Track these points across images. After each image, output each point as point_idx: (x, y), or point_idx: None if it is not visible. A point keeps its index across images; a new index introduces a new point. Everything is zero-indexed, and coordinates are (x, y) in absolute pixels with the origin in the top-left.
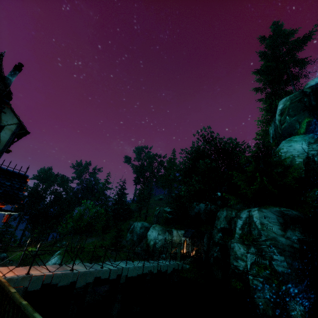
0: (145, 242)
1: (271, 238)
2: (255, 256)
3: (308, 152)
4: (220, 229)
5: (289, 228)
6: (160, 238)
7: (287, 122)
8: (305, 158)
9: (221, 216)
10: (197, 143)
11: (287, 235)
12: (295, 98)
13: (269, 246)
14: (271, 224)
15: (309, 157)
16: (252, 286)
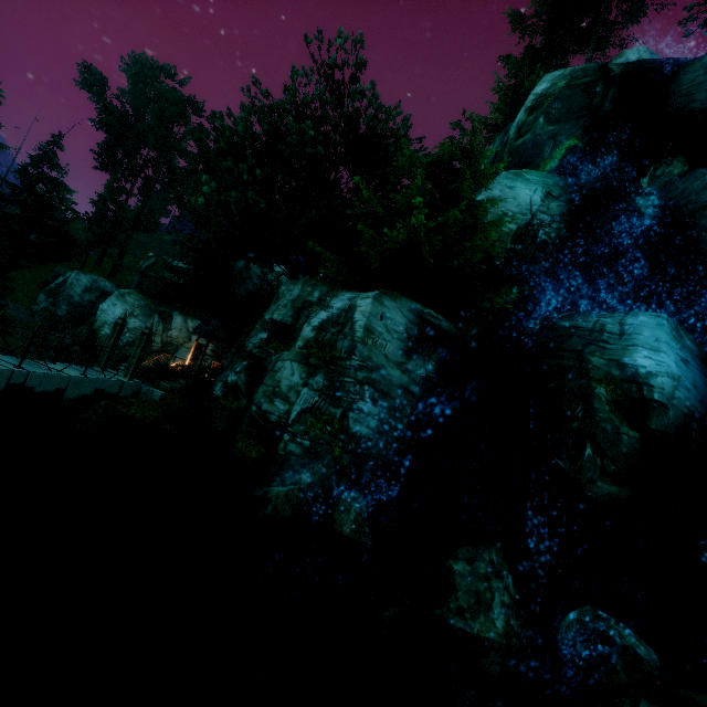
0: (88, 326)
1: (372, 365)
2: (319, 396)
3: (536, 213)
4: (269, 324)
5: (420, 352)
6: (133, 325)
7: (534, 132)
8: (523, 225)
9: (287, 295)
10: (303, 75)
11: (410, 365)
12: (583, 77)
13: (359, 379)
14: (388, 336)
15: (532, 225)
16: (282, 456)
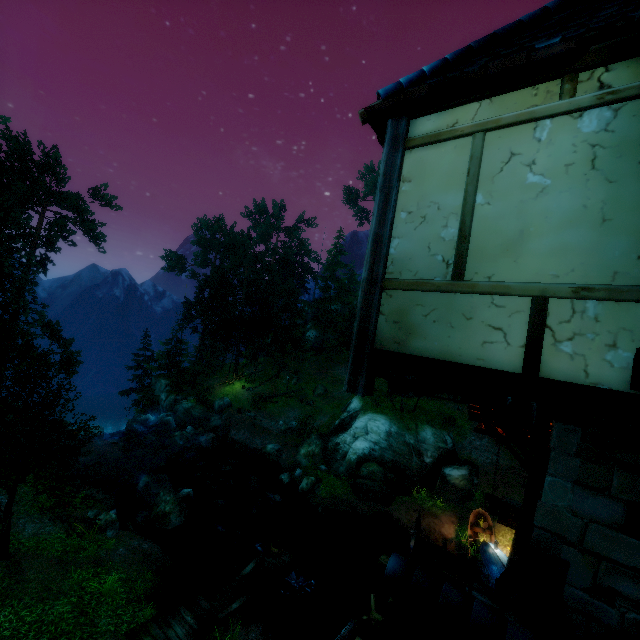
0: None
1: None
2: None
3: None
4: None
5: None
6: None
7: None
8: None
9: None
10: None
11: None
12: None
13: None
14: None
15: None
16: None
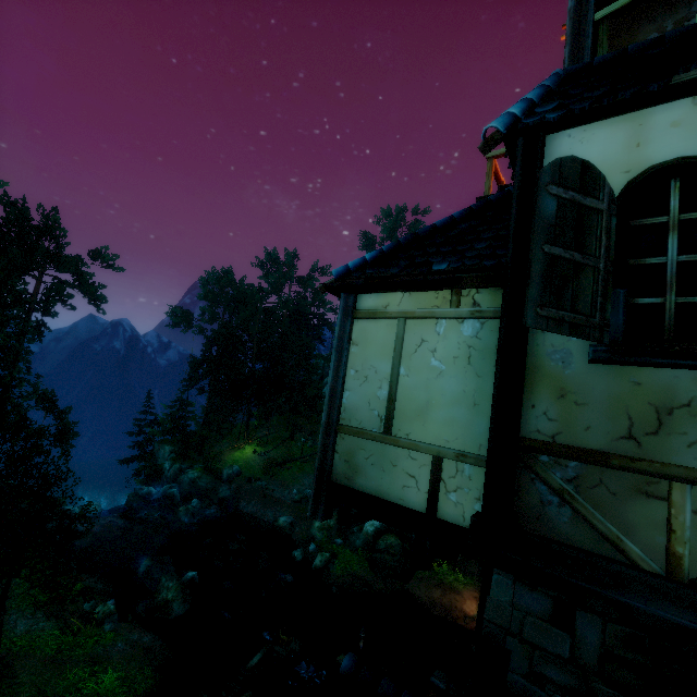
0: None
1: None
2: None
3: None
4: None
5: None
6: None
7: None
8: None
9: None
10: None
11: None
12: None
13: None
14: None
15: None
16: None
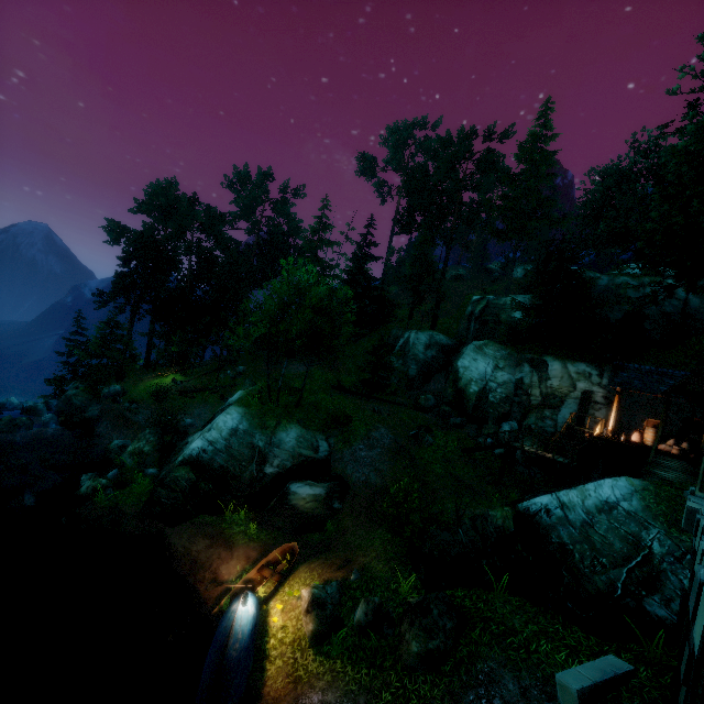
0: (451, 385)
1: None
2: None
3: None
4: None
5: None
6: (501, 379)
7: None
8: None
9: None
10: None
11: None
12: None
13: None
14: None
15: None
16: None
